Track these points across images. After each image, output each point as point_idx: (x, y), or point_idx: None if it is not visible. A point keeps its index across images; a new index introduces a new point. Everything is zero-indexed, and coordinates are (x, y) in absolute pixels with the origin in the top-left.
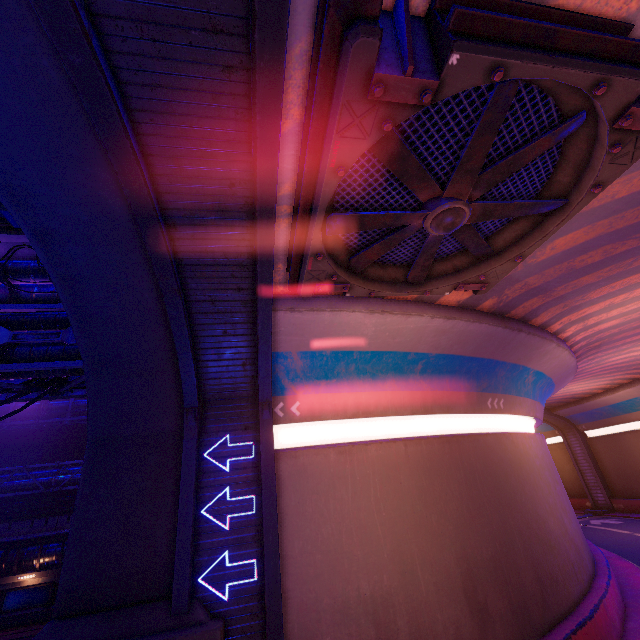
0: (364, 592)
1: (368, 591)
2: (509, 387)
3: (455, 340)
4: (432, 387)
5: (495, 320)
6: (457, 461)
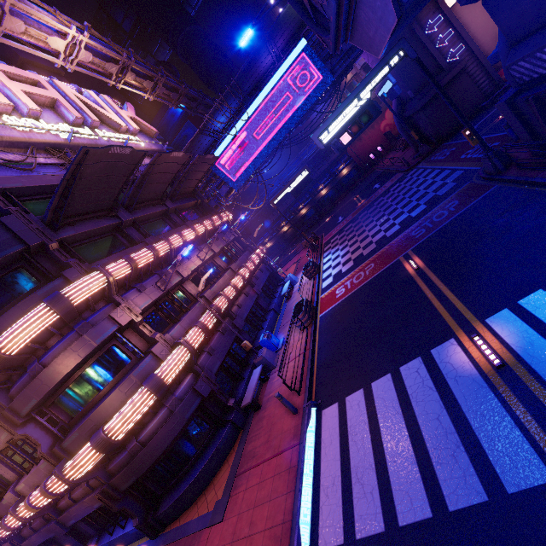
0: None
1: None
2: None
3: None
4: None
5: None
6: None
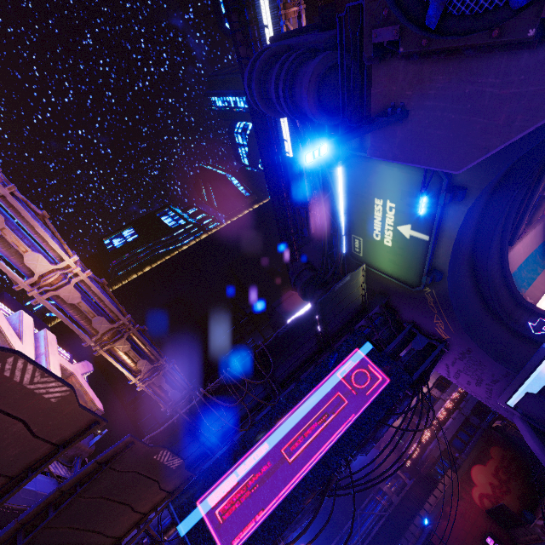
0: None
1: None
2: None
3: (539, 236)
4: None
5: (540, 220)
6: None
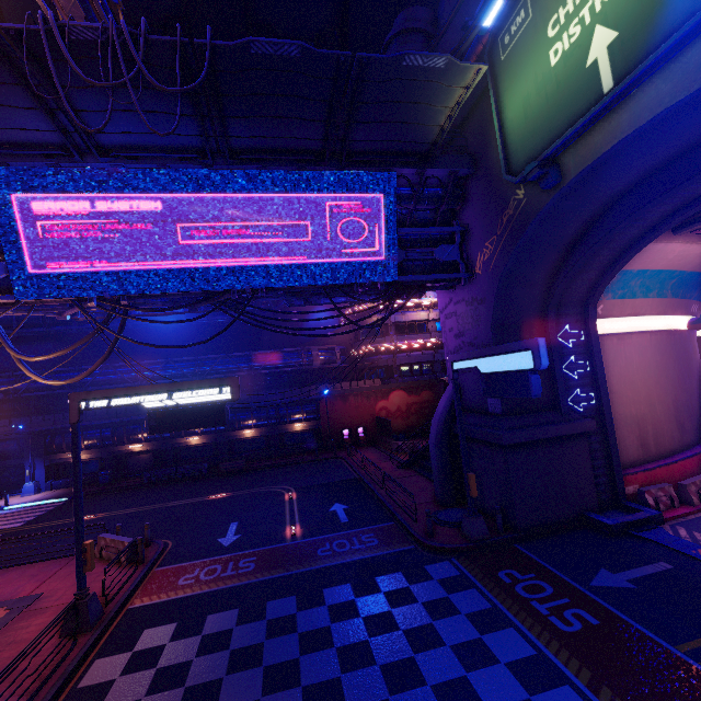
0: (633, 413)
1: (634, 413)
2: None
3: None
4: (672, 296)
5: None
6: (673, 347)
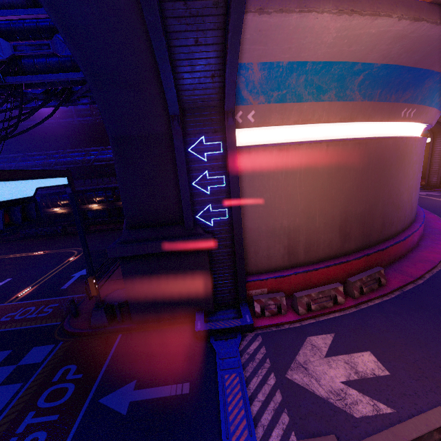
0: (284, 225)
1: (287, 225)
2: (426, 98)
3: (407, 48)
4: (363, 98)
5: None
6: (360, 157)
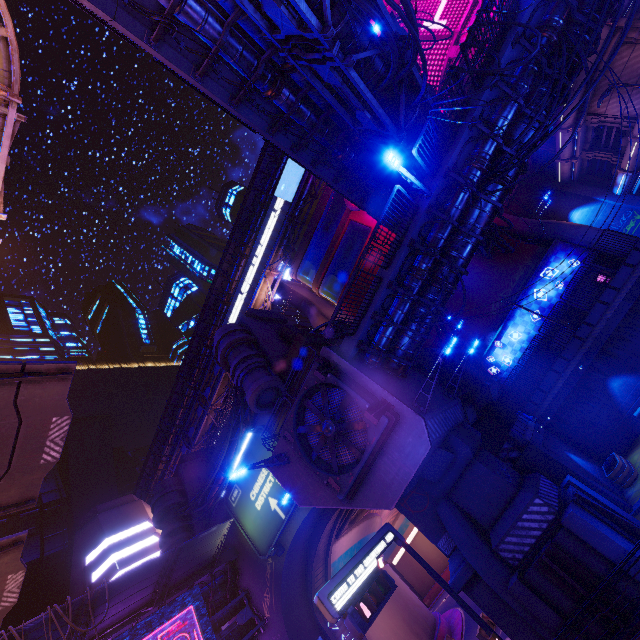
0: None
1: None
2: None
3: (360, 533)
4: None
5: (366, 518)
6: None
